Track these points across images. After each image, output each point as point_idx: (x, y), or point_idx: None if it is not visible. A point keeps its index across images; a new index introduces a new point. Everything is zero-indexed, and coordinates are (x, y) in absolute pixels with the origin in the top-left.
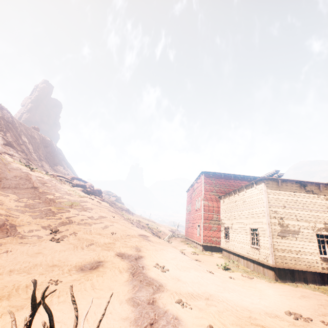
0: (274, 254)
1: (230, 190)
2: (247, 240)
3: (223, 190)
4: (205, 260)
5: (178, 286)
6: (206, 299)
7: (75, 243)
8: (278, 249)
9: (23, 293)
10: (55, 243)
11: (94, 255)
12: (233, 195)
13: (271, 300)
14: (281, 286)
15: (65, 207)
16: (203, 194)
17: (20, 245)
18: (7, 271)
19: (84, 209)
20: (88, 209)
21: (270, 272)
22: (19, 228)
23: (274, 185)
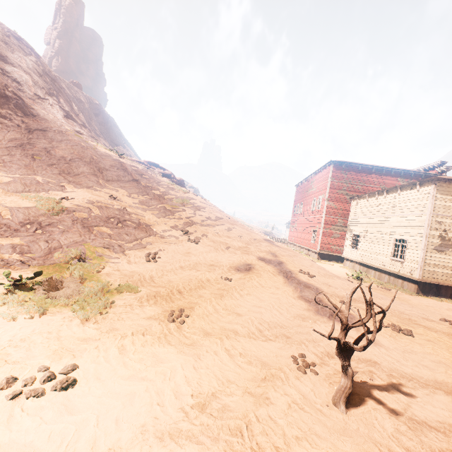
0: (423, 269)
1: (366, 189)
2: (386, 252)
3: (357, 188)
4: (328, 269)
5: (332, 290)
6: (363, 302)
7: (212, 245)
8: (430, 264)
9: (211, 285)
10: (194, 244)
11: (238, 258)
12: (377, 196)
13: (421, 309)
14: (424, 299)
15: (177, 205)
16: (327, 192)
17: (166, 244)
18: (178, 267)
19: (197, 208)
20: (201, 209)
21: (411, 286)
22: (153, 228)
23: (449, 189)
